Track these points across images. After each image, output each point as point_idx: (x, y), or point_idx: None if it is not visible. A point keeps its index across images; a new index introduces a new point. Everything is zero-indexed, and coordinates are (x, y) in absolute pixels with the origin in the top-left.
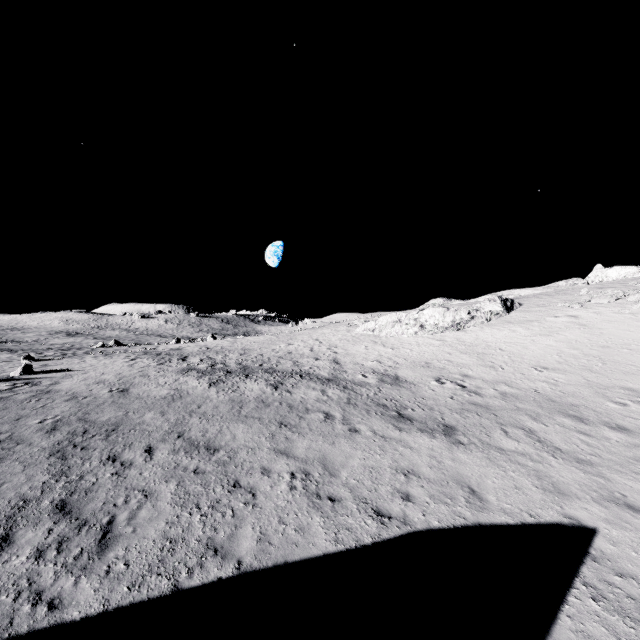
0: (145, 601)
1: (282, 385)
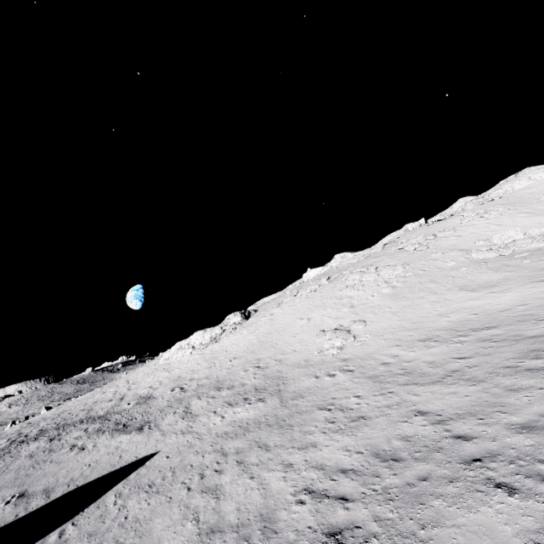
0: None
1: (59, 436)
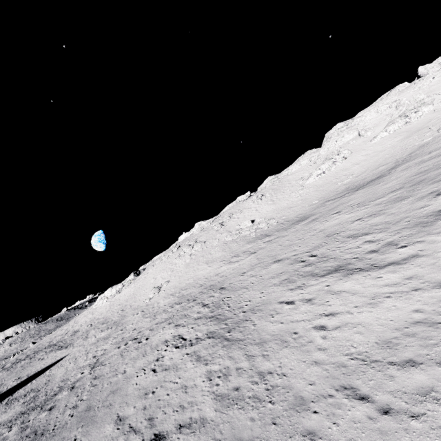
0: None
1: (34, 356)
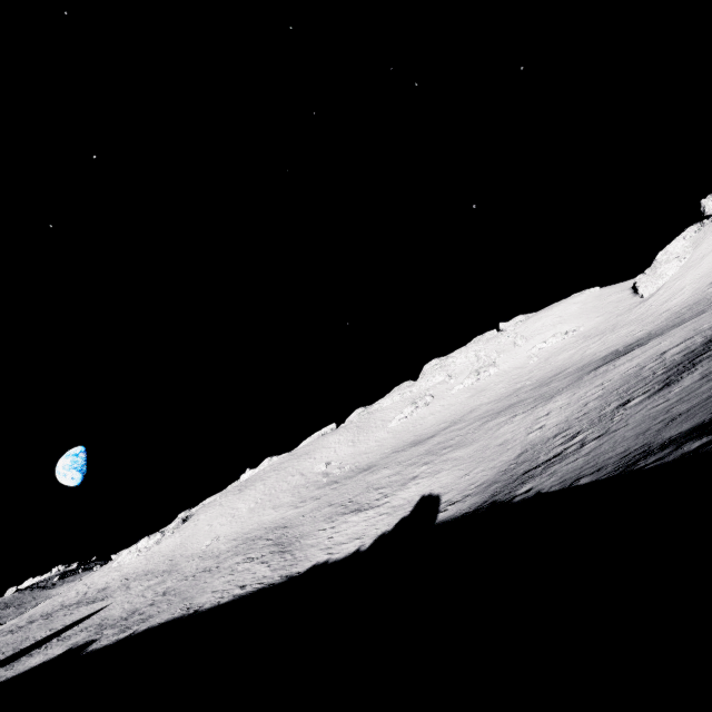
0: (13, 654)
1: (51, 616)
